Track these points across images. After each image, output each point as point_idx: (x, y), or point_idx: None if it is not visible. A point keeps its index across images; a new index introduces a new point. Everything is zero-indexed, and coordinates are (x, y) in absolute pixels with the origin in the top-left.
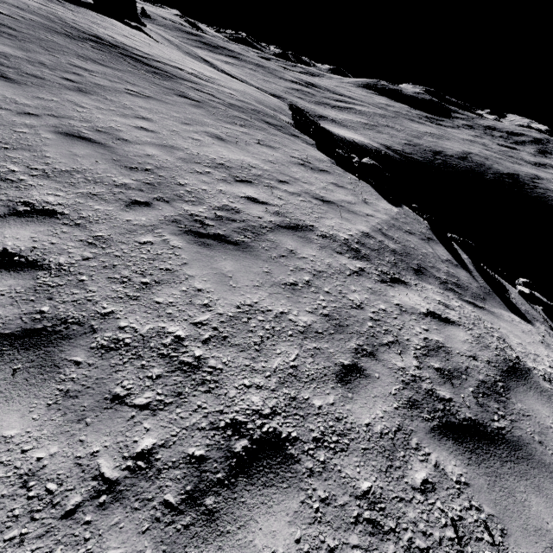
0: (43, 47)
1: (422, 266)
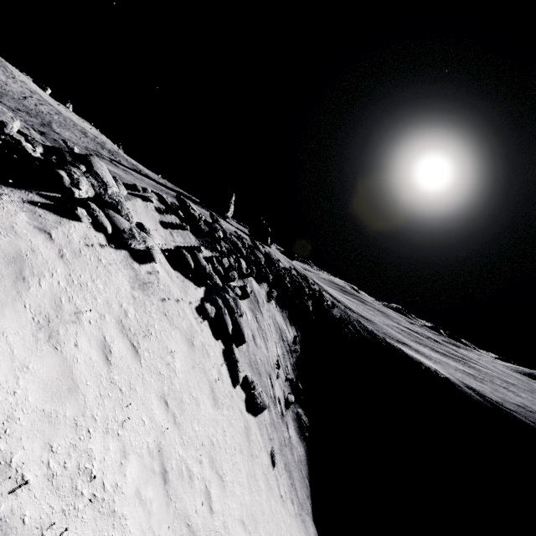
0: (128, 174)
1: None
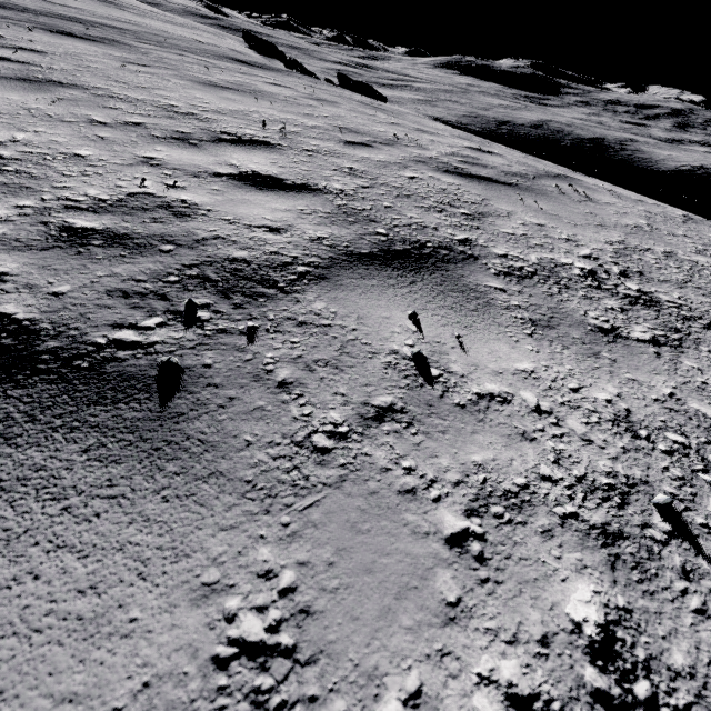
0: None
1: None
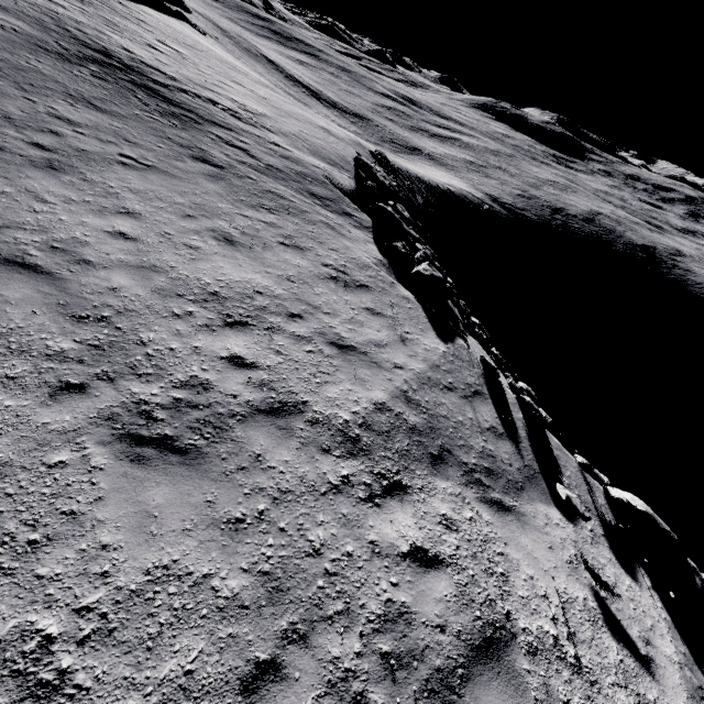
0: (18, 85)
1: (447, 448)
